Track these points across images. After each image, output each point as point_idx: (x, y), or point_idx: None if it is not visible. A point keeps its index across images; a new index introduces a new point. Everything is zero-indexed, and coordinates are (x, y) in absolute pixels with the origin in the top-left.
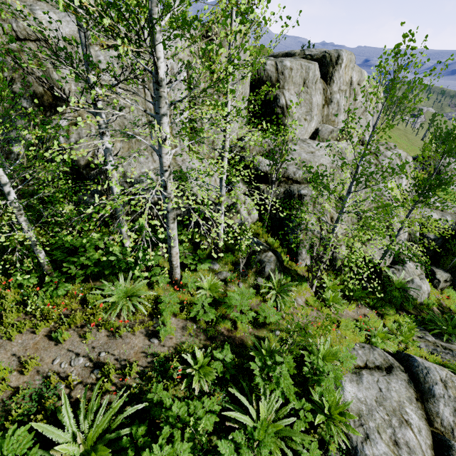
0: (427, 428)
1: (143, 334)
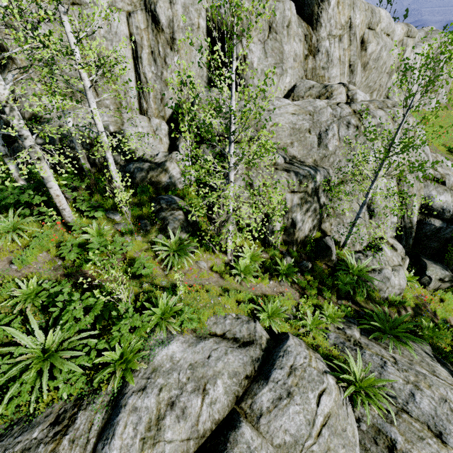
0: (229, 404)
1: (9, 260)
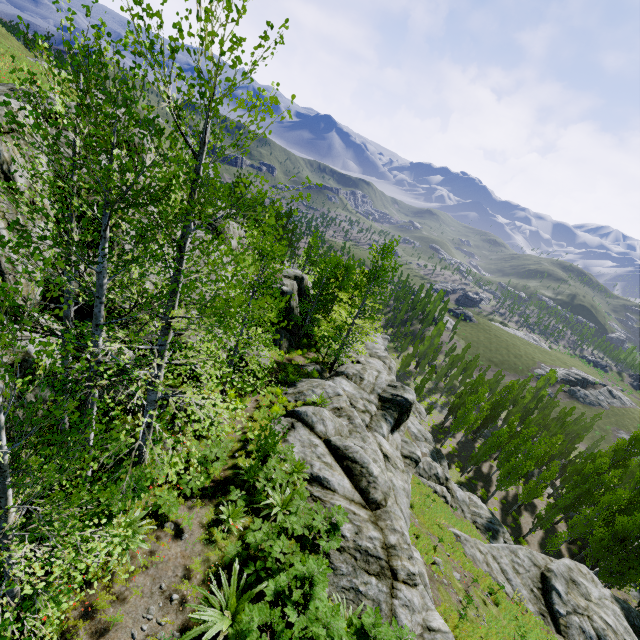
0: (321, 441)
1: (171, 543)
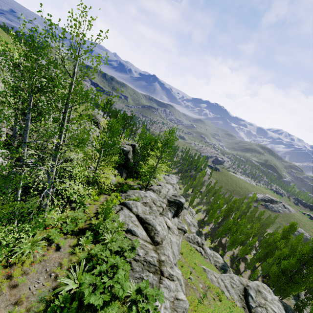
0: (134, 215)
1: (54, 252)
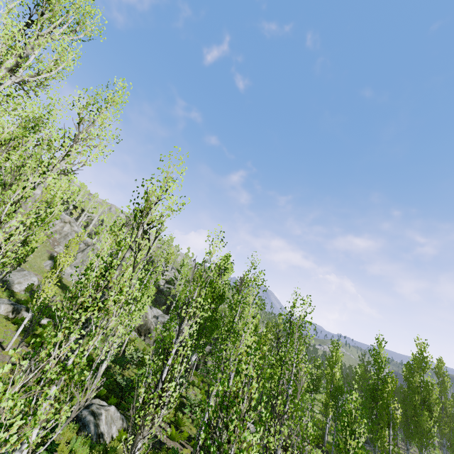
0: None
1: None
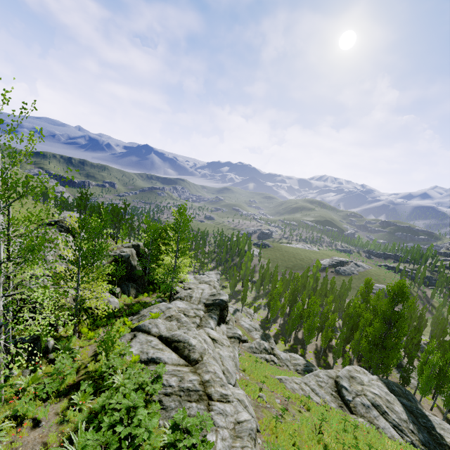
0: (156, 338)
1: (30, 431)
